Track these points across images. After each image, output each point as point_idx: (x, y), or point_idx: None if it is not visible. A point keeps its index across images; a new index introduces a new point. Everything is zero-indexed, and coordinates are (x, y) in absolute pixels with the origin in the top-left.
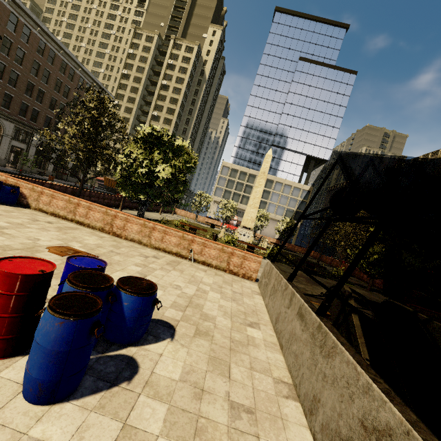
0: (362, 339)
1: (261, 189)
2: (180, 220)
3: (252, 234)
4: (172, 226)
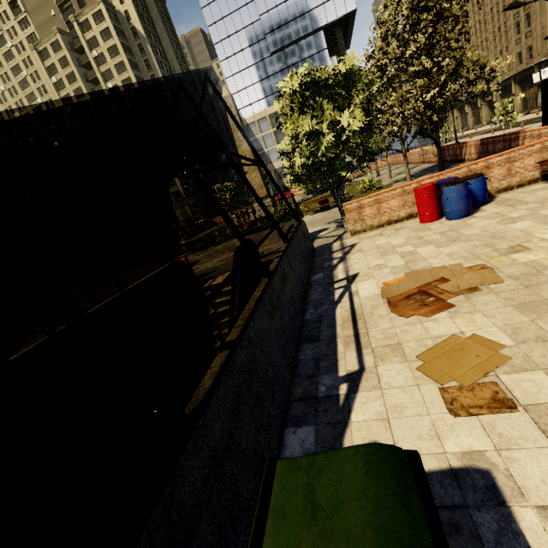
0: (238, 292)
1: (246, 145)
2: (207, 234)
3: (271, 202)
4: (178, 254)
